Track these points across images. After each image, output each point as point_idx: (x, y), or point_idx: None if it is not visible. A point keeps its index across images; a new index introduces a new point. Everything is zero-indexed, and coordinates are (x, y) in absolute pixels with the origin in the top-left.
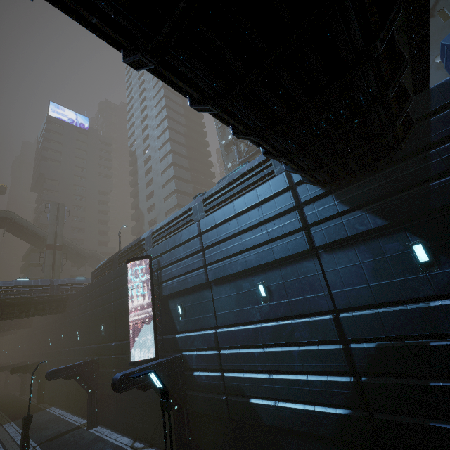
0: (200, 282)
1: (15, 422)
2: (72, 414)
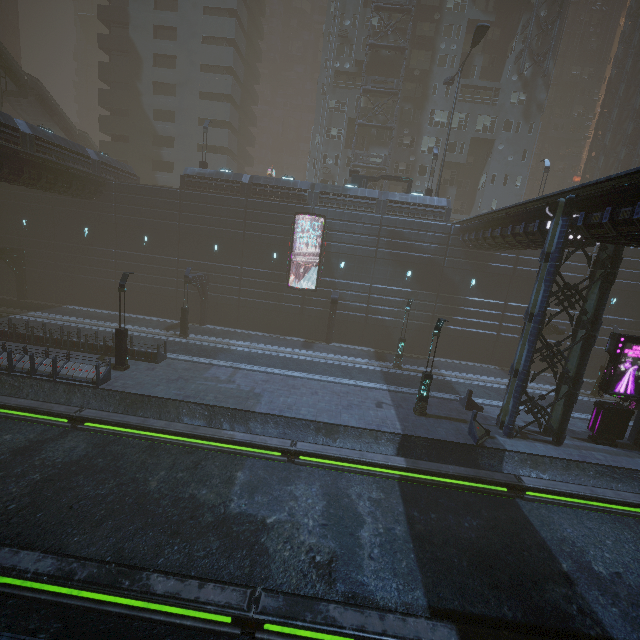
0: (370, 256)
1: (45, 312)
2: (137, 315)
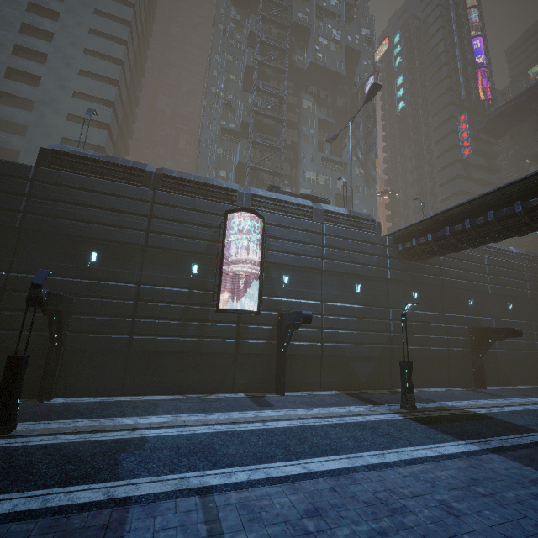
0: (317, 267)
1: None
2: None
